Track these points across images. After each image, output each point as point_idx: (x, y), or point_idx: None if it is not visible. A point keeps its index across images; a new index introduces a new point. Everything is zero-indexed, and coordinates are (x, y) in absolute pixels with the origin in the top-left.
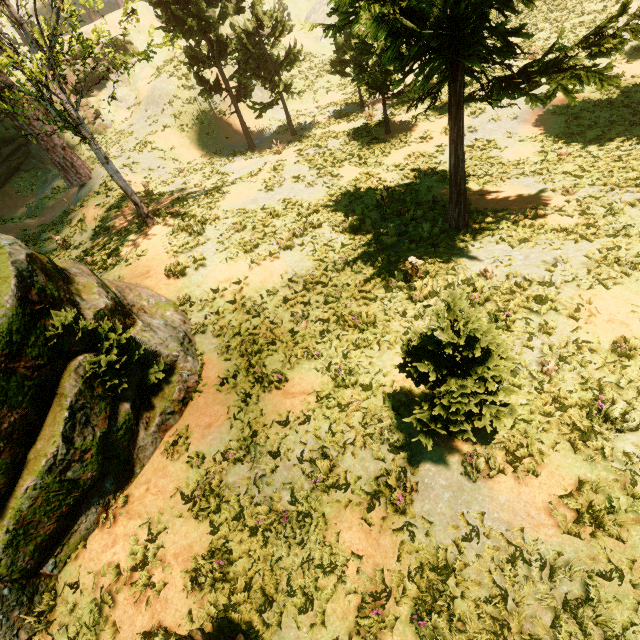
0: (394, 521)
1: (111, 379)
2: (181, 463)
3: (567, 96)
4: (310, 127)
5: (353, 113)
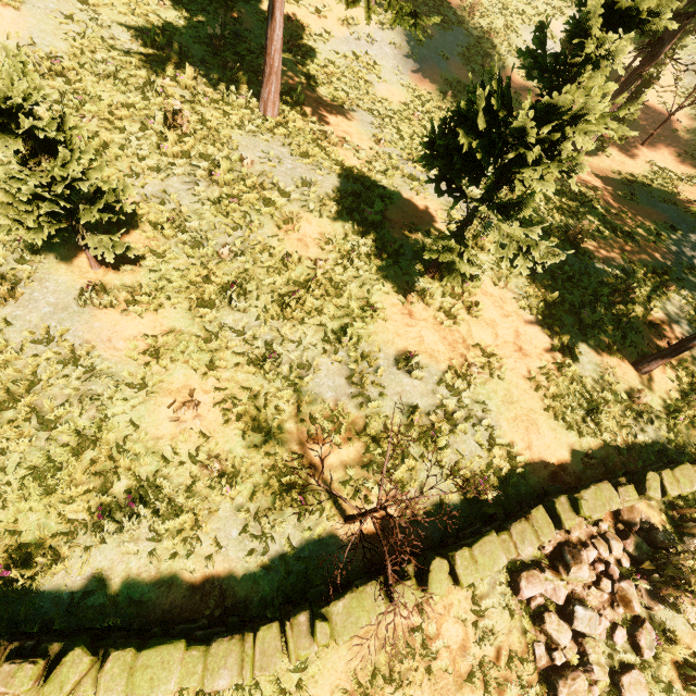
0: None
1: None
2: None
3: (367, 11)
4: None
5: None
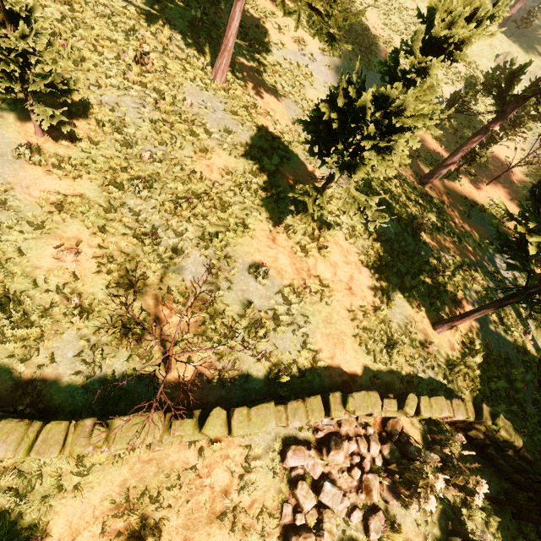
0: None
1: None
2: None
3: (297, 22)
4: None
5: None
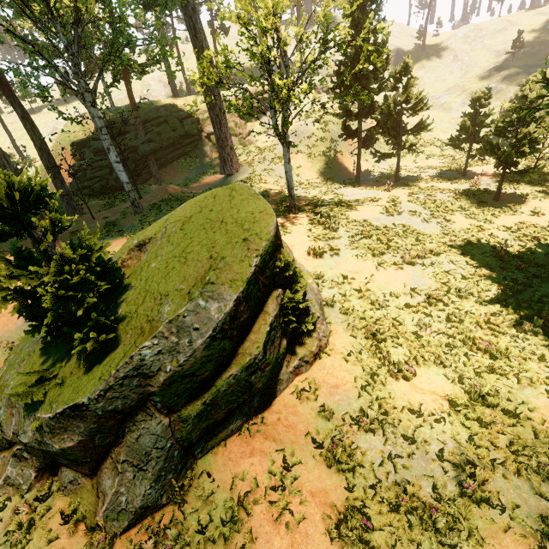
0: None
1: (289, 315)
2: (310, 409)
3: None
4: (412, 179)
5: (455, 178)
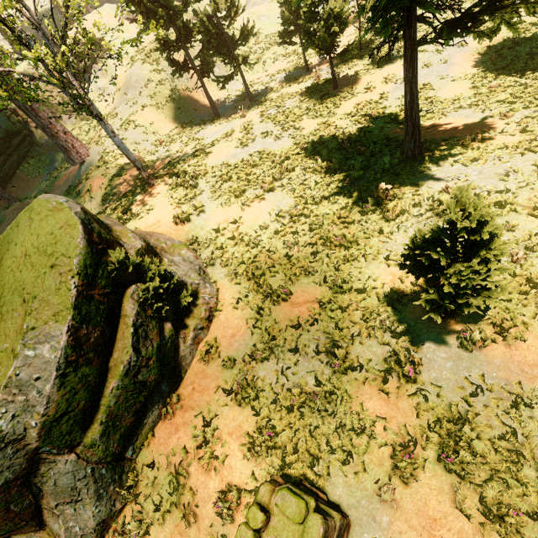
0: (407, 389)
1: (157, 303)
2: (216, 366)
3: (511, 27)
4: (265, 93)
5: (301, 76)
